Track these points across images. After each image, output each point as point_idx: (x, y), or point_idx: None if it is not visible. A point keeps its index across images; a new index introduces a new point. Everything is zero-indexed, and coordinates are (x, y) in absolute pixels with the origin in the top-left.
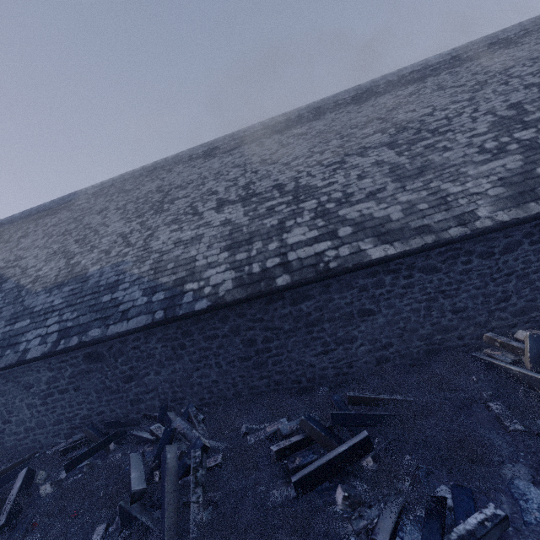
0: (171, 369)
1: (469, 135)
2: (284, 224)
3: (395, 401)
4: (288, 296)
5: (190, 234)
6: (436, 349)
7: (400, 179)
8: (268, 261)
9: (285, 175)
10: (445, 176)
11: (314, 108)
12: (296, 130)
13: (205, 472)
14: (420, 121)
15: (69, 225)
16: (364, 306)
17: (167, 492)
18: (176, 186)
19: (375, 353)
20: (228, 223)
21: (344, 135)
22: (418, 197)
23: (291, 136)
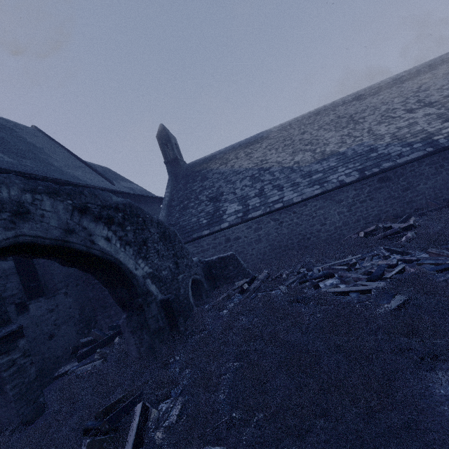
0: (434, 180)
1: None
2: None
3: None
4: None
5: (404, 123)
6: None
7: None
8: None
9: (445, 92)
10: None
11: (426, 65)
12: (422, 77)
13: None
14: None
15: (284, 143)
16: None
17: None
18: (353, 113)
19: None
20: (429, 114)
21: None
22: None
23: (422, 79)
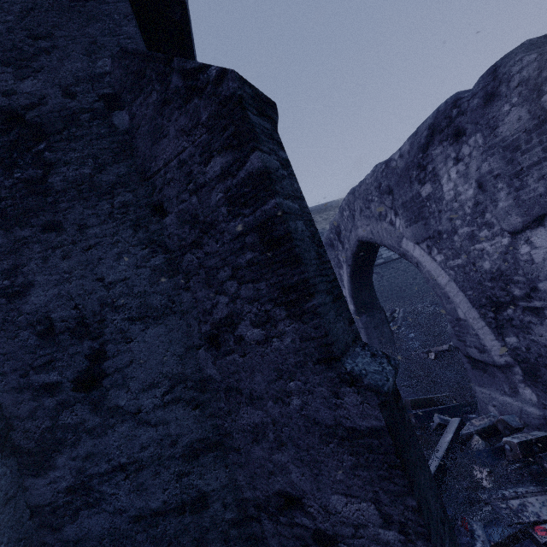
0: None
1: None
2: None
3: None
4: None
5: None
6: None
7: None
8: None
9: None
10: None
11: None
12: None
13: None
14: None
15: None
16: None
17: None
18: None
19: None
20: None
21: None
22: None
23: None
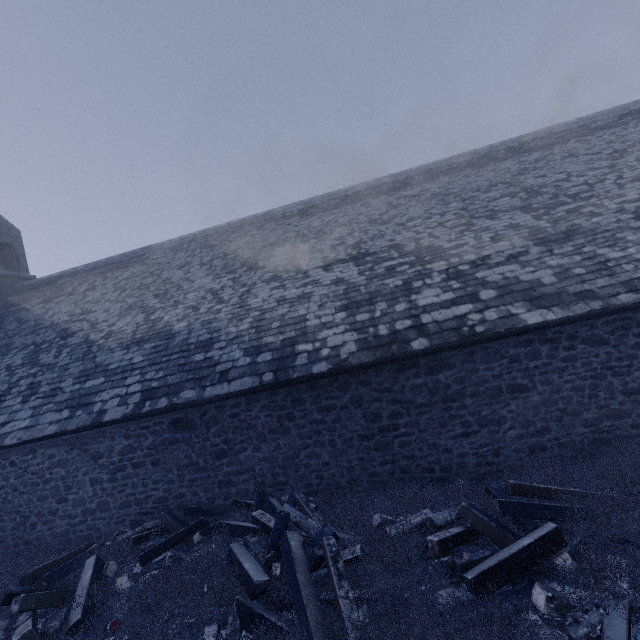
0: (274, 444)
1: (618, 201)
2: (411, 285)
3: (572, 493)
4: (424, 363)
5: (295, 292)
6: (604, 439)
7: (544, 243)
8: (397, 323)
9: (402, 235)
10: (599, 241)
11: (425, 170)
12: (406, 191)
13: (343, 565)
14: (555, 187)
15: (145, 279)
16: (516, 380)
17: (302, 585)
18: (271, 243)
19: (528, 440)
20: (340, 282)
21: (465, 198)
22: (570, 261)
23: (401, 197)
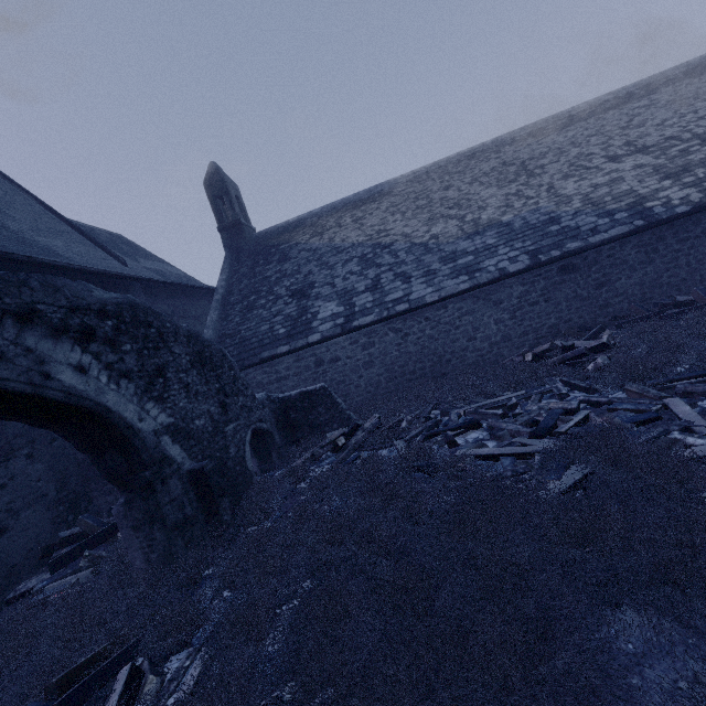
0: (642, 272)
1: None
2: None
3: None
4: None
5: (603, 179)
6: None
7: None
8: None
9: (668, 131)
10: None
11: (643, 85)
12: (635, 104)
13: None
14: None
15: (416, 203)
16: None
17: None
18: (527, 158)
19: None
20: (642, 166)
21: None
22: None
23: (635, 108)
